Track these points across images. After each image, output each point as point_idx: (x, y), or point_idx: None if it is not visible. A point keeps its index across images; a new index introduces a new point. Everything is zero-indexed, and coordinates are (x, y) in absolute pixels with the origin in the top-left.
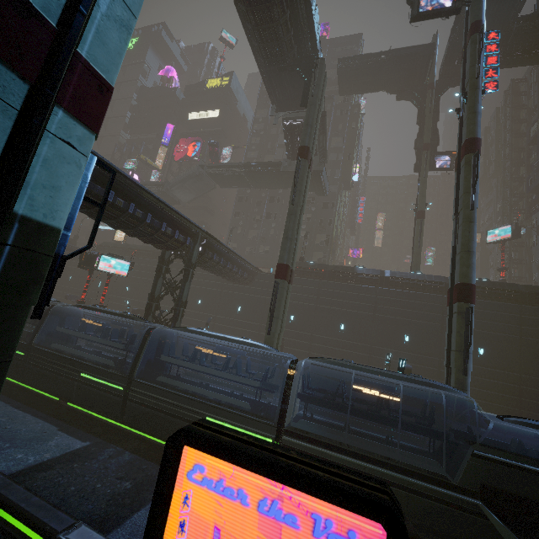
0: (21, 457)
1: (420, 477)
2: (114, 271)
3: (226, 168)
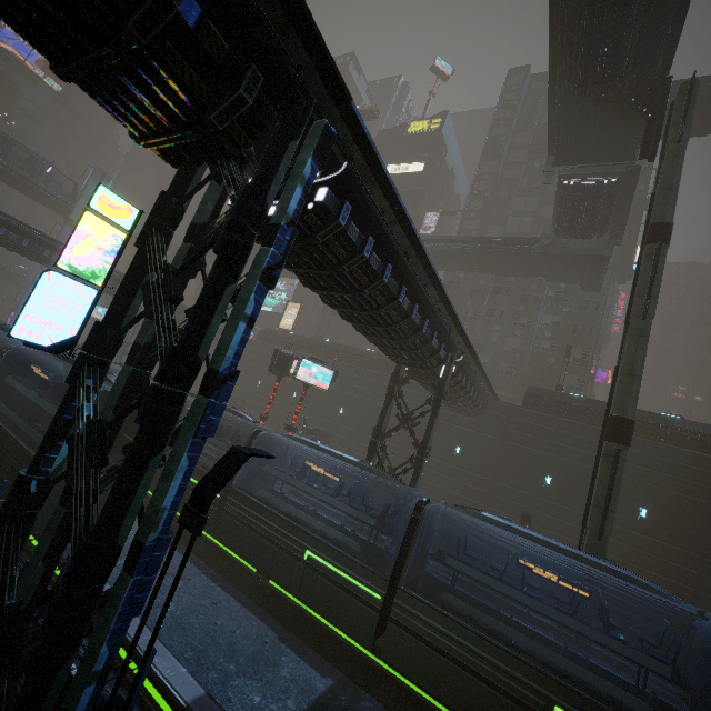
0: (260, 703)
1: None
2: (314, 382)
3: (446, 244)
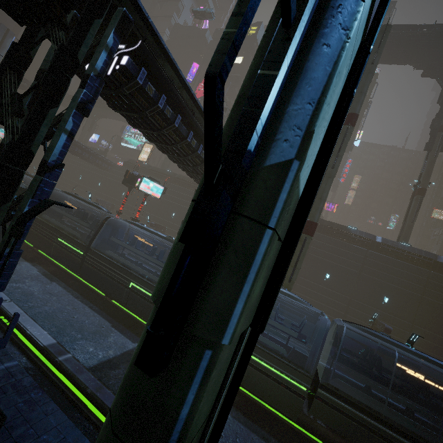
0: (92, 351)
1: None
2: (151, 193)
3: None
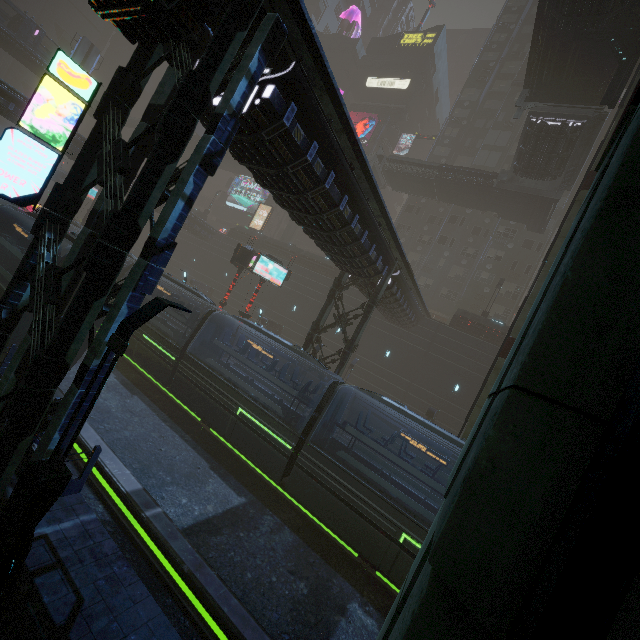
0: (186, 503)
1: None
2: (269, 278)
3: (413, 167)
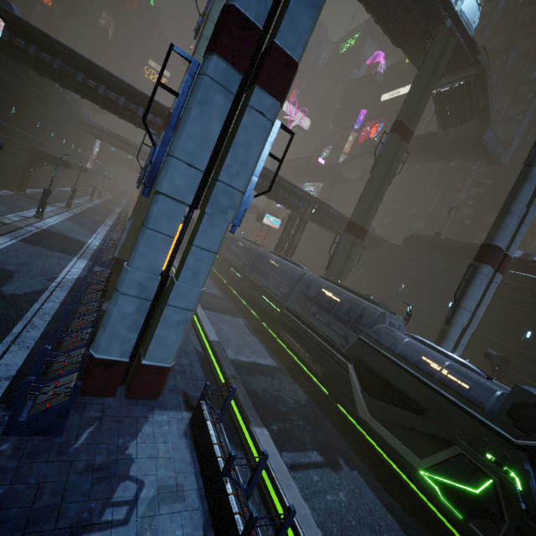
0: None
1: (329, 344)
2: (271, 225)
3: None
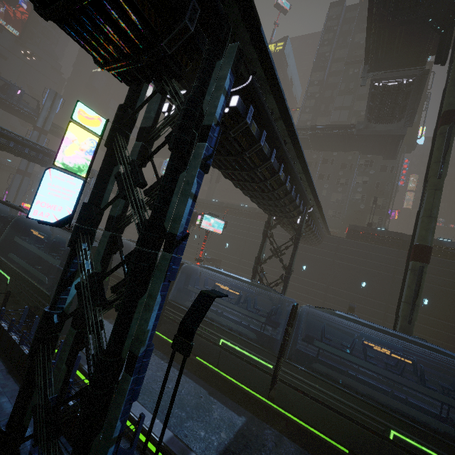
0: (205, 436)
1: None
2: (212, 229)
3: None
